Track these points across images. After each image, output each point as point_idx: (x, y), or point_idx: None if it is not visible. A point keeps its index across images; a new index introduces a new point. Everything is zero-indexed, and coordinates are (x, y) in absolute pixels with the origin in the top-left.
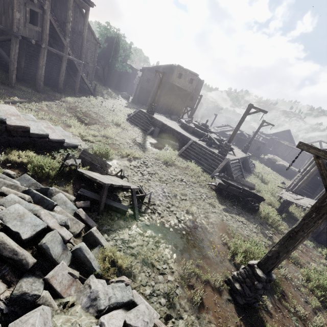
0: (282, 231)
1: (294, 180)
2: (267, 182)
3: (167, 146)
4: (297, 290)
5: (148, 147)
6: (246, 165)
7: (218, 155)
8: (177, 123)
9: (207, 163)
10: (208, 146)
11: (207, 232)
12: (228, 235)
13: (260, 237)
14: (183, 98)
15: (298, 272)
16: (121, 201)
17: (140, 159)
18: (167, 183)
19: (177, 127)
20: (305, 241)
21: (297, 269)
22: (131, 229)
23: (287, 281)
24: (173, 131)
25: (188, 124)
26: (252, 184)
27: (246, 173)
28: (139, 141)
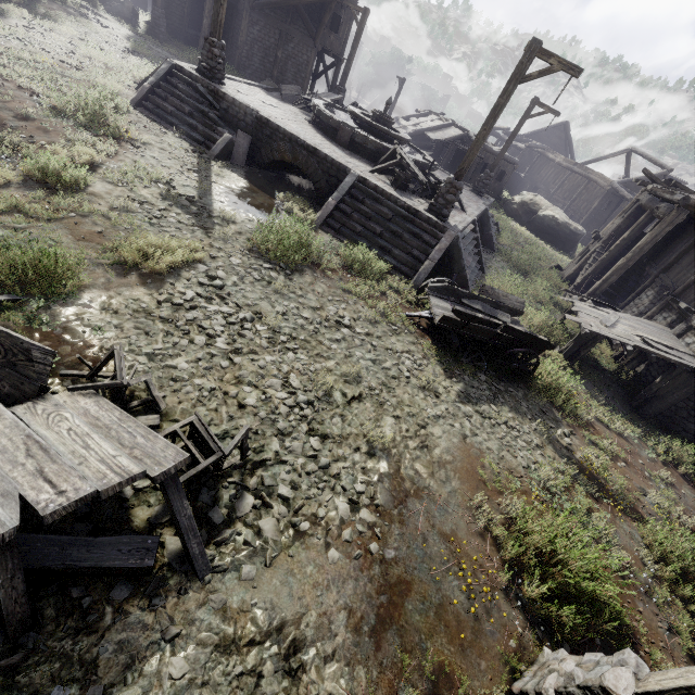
0: (585, 418)
1: (585, 260)
2: (527, 269)
3: (282, 197)
4: (648, 603)
5: (220, 212)
6: (484, 232)
7: (430, 218)
8: (302, 114)
9: (401, 247)
10: (399, 189)
11: (435, 509)
12: (485, 490)
13: (551, 459)
14: (311, 20)
15: (635, 534)
16: (131, 497)
17: (196, 265)
18: (298, 348)
19: (304, 128)
20: (627, 431)
21: (632, 525)
22: (183, 638)
23: (627, 583)
24: (293, 142)
25: (335, 115)
26: (518, 301)
27: (483, 255)
28: (187, 190)
